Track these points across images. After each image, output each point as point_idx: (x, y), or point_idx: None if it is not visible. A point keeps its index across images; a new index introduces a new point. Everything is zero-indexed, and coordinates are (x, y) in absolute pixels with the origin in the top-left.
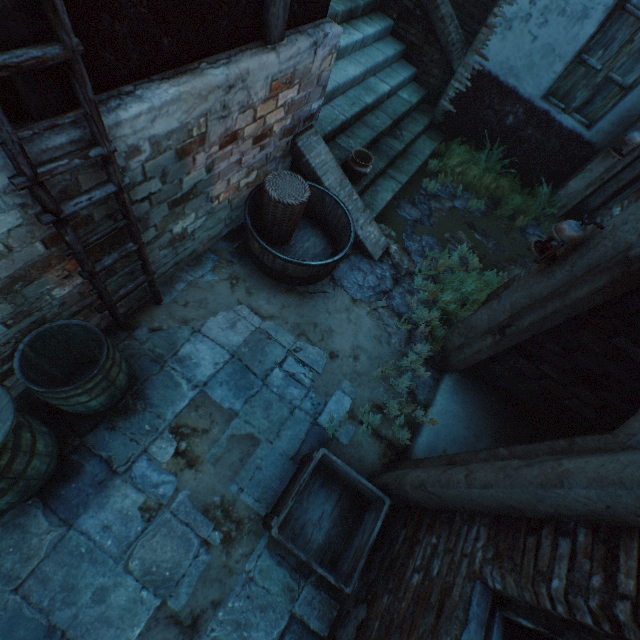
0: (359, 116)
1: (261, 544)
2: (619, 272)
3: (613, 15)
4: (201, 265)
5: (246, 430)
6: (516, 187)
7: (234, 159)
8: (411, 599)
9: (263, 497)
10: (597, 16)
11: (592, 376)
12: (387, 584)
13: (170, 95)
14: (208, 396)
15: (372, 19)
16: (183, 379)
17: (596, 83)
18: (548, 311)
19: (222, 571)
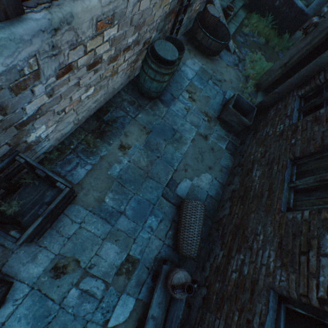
0: None
1: (217, 123)
2: None
3: None
4: None
5: (206, 95)
6: (275, 36)
7: None
8: (273, 115)
9: (215, 112)
10: None
11: None
12: (260, 123)
13: None
14: (193, 83)
15: None
16: (184, 77)
17: None
18: (304, 51)
19: (209, 128)
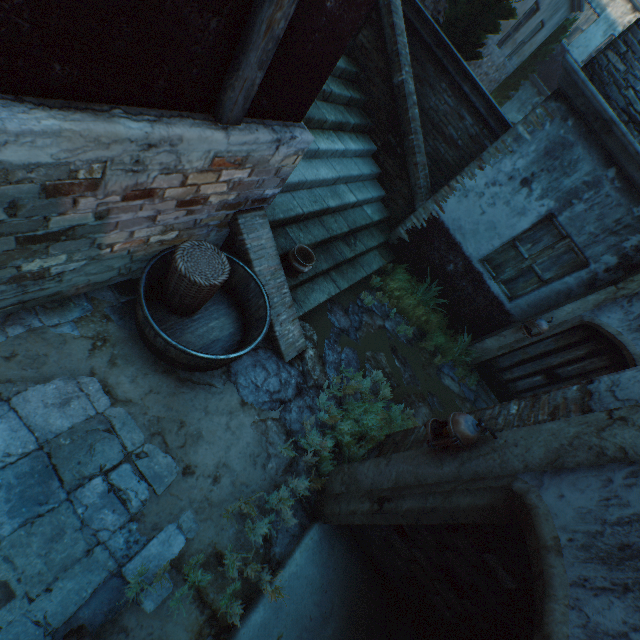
0: (318, 214)
1: None
2: (501, 499)
3: (543, 222)
4: (63, 311)
5: None
6: (443, 325)
7: (145, 214)
8: None
9: None
10: (532, 217)
11: (459, 581)
12: None
13: (42, 125)
14: None
15: (359, 138)
16: None
17: (522, 267)
18: (428, 504)
19: None
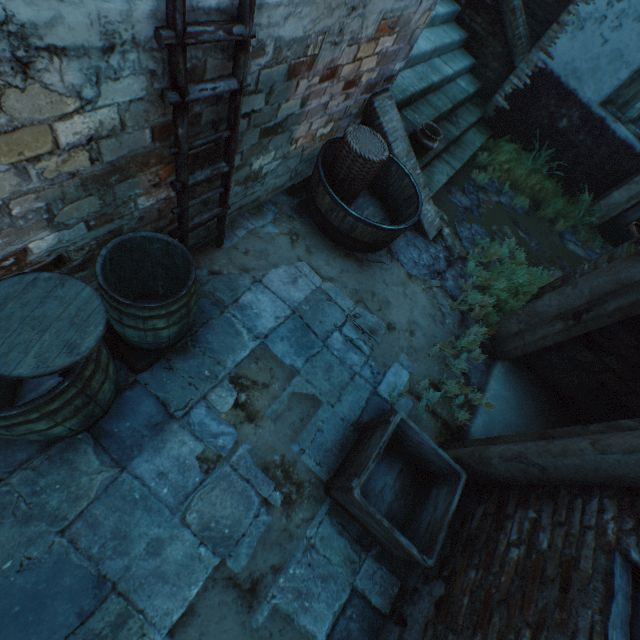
0: (424, 93)
1: (322, 510)
2: None
3: None
4: (262, 215)
5: (307, 390)
6: (557, 192)
7: (324, 100)
8: (514, 573)
9: (324, 461)
10: None
11: None
12: (470, 559)
13: None
14: (269, 349)
15: (442, 0)
16: (244, 328)
17: None
18: None
19: (282, 535)
